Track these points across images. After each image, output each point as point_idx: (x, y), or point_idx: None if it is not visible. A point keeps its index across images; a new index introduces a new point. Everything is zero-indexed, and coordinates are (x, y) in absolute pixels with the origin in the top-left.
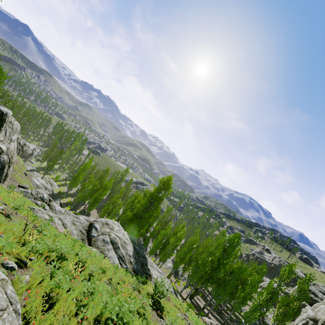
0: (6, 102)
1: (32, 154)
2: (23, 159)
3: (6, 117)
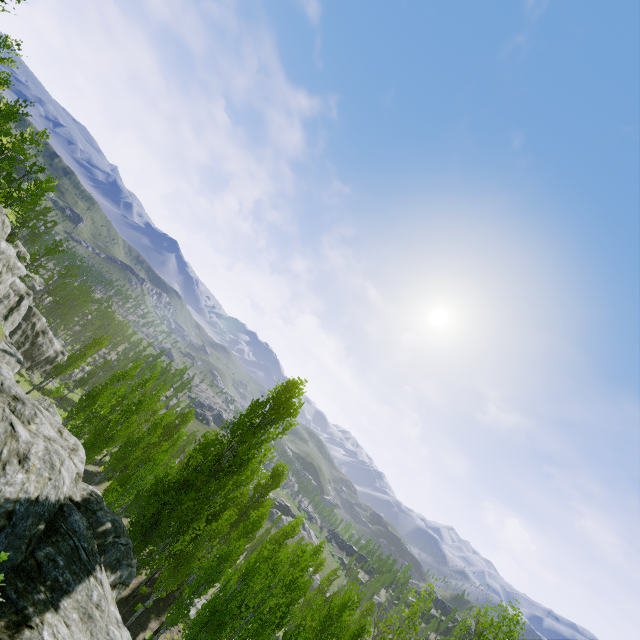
0: (49, 253)
1: (53, 361)
2: (28, 364)
3: None
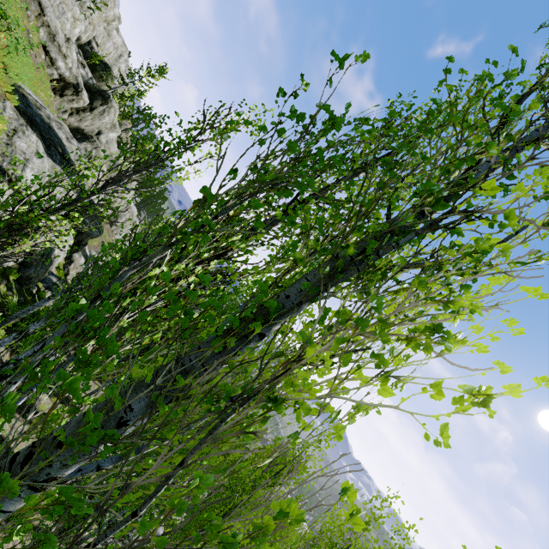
0: None
1: None
2: None
3: (110, 102)
